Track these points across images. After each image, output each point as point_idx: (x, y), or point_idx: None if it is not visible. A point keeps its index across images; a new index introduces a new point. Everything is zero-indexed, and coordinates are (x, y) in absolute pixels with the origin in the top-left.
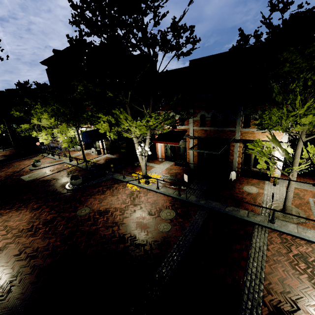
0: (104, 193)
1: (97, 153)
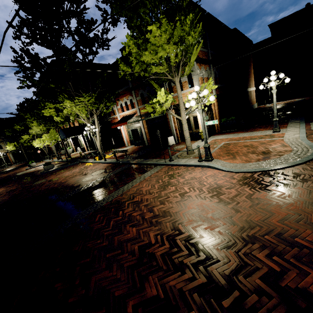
0: (64, 171)
1: (82, 151)
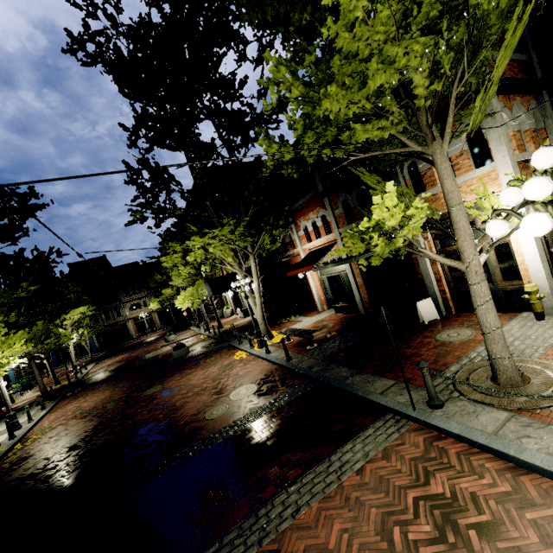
0: (198, 366)
1: (243, 315)
